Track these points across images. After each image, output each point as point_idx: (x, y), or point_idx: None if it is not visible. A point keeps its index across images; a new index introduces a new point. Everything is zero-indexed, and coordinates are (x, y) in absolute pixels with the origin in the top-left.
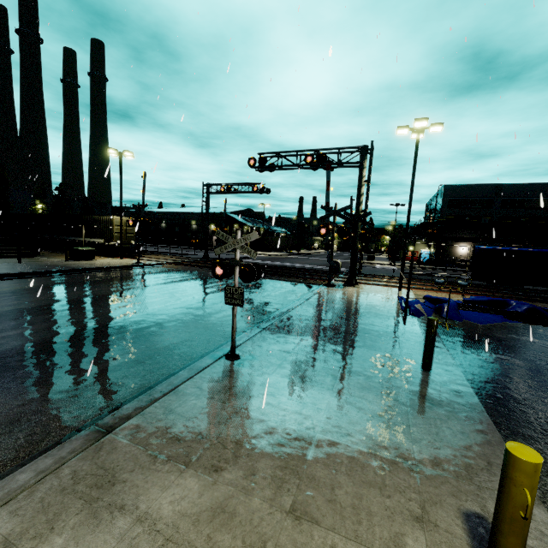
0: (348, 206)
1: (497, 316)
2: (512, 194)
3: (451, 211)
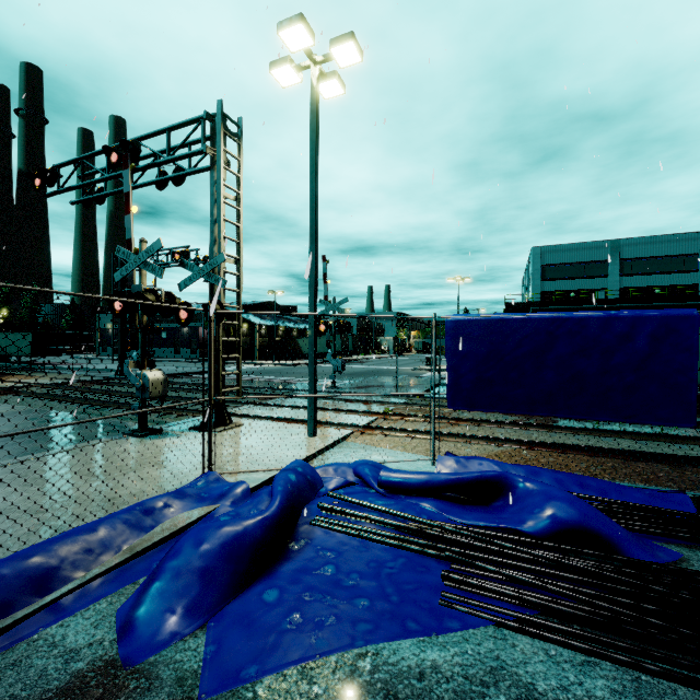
0: (158, 242)
1: (429, 565)
2: (635, 254)
3: (547, 284)
